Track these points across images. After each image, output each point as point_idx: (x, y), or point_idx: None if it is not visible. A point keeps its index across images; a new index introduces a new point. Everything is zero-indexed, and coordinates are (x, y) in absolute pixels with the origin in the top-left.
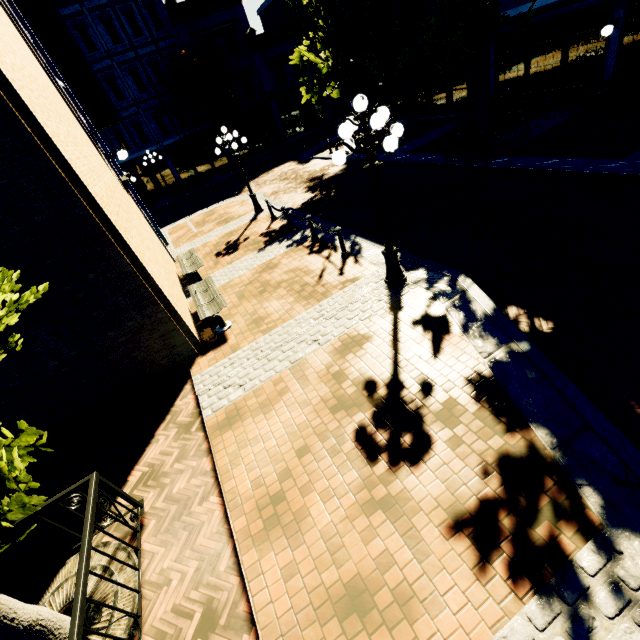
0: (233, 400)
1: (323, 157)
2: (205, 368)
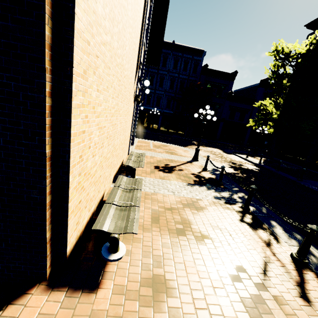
0: None
1: (241, 156)
2: None
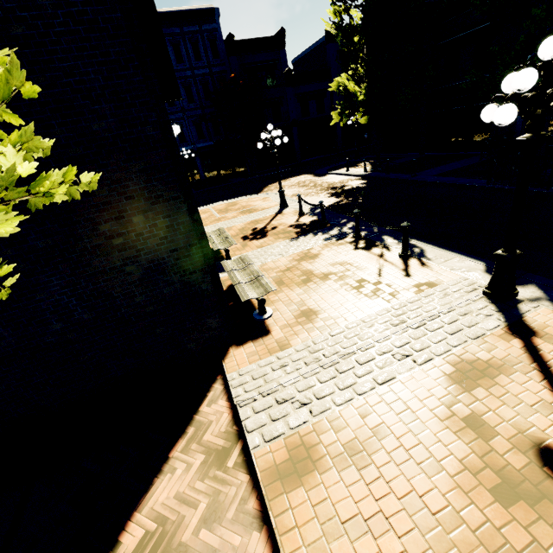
0: (295, 427)
1: (340, 173)
2: (243, 364)
